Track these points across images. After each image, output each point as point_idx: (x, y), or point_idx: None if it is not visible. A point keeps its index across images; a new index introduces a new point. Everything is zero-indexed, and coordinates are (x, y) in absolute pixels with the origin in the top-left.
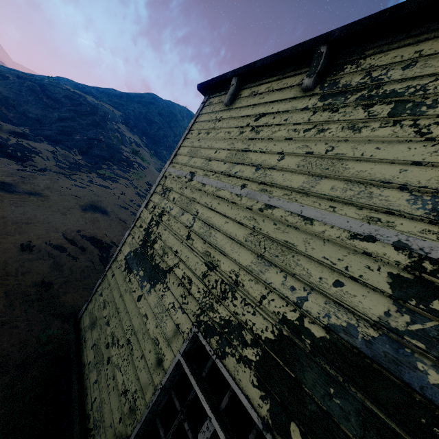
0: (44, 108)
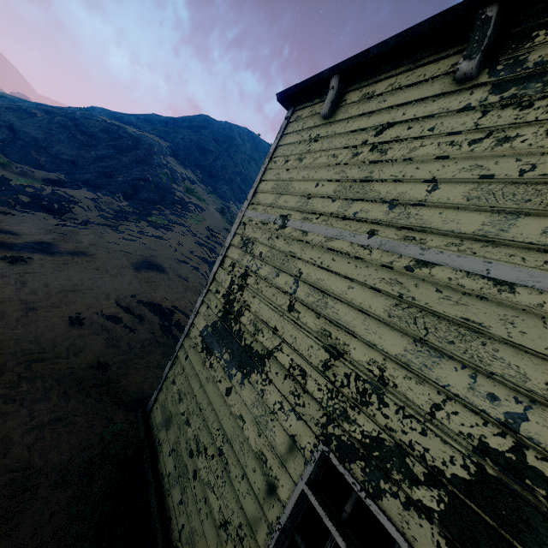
0: (78, 146)
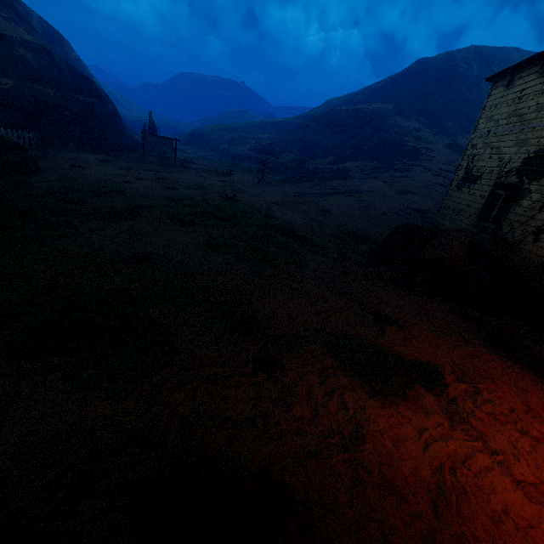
0: (335, 136)
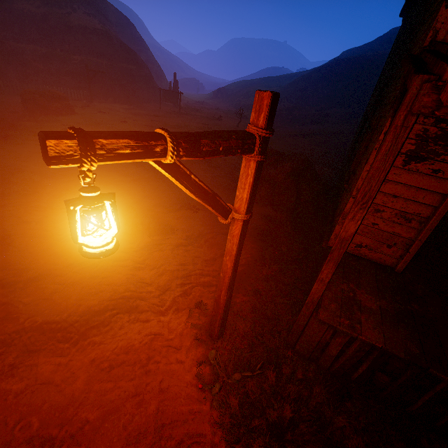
0: (332, 85)
